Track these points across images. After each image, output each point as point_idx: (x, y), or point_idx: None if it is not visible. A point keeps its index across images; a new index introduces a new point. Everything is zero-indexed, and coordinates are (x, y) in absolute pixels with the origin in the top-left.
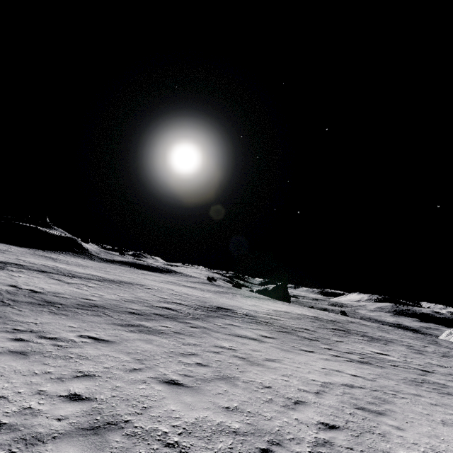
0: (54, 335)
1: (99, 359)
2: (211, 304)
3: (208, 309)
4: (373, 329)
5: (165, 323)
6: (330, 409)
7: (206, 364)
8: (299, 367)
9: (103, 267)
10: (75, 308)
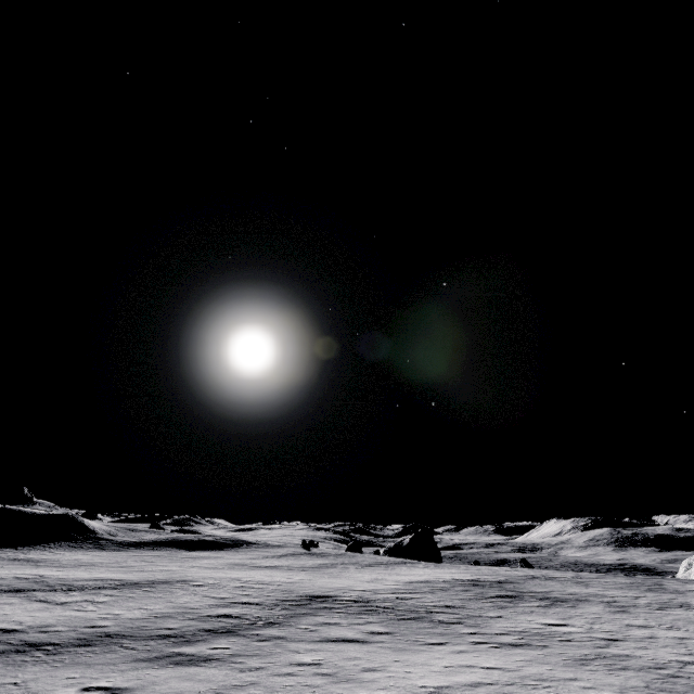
0: None
1: None
2: (301, 593)
3: (293, 604)
4: (564, 583)
5: (218, 642)
6: None
7: (269, 693)
8: (411, 672)
9: (122, 560)
10: (75, 647)
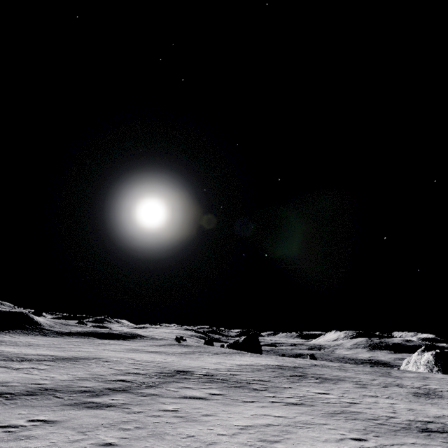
0: (5, 423)
1: (47, 436)
2: (171, 369)
3: (166, 375)
4: (333, 369)
5: (116, 396)
6: (235, 444)
7: (144, 426)
8: (231, 417)
9: (57, 343)
10: (24, 396)
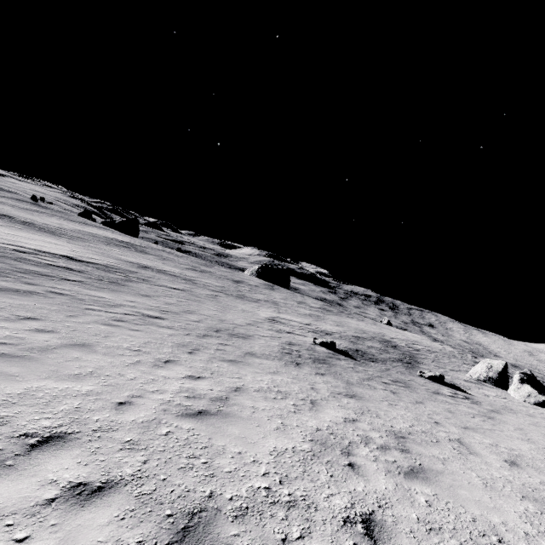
0: None
1: None
2: None
3: None
4: (170, 254)
5: None
6: None
7: None
8: (6, 231)
9: None
10: None
